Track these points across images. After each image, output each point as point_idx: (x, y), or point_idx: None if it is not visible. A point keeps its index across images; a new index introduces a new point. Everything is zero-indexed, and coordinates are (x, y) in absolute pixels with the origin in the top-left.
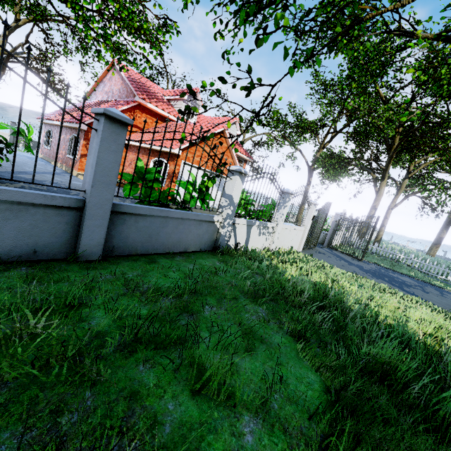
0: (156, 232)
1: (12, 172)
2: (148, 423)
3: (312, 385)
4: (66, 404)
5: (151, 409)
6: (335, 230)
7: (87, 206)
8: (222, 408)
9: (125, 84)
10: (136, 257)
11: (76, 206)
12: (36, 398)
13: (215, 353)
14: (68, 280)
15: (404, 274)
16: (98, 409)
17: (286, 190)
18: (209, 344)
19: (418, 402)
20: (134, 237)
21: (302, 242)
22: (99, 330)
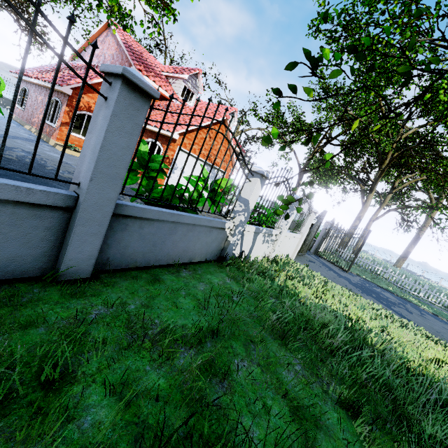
0: (161, 241)
1: None
2: None
3: None
4: None
5: None
6: (324, 237)
7: (79, 207)
8: None
9: (120, 50)
10: (135, 272)
11: (63, 204)
12: None
13: None
14: (43, 323)
15: (384, 289)
16: None
17: (295, 197)
18: (259, 444)
19: None
20: (136, 247)
21: (297, 249)
22: (96, 440)
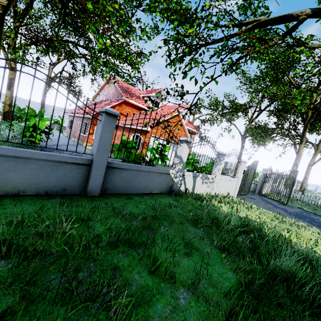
0: (132, 180)
1: (57, 145)
2: (123, 283)
3: (229, 279)
4: (81, 267)
5: (125, 276)
6: (263, 181)
7: (93, 163)
8: (167, 283)
9: (116, 89)
10: (120, 195)
11: (87, 163)
12: (66, 262)
13: (165, 253)
14: (81, 206)
15: None
16: (97, 272)
17: (221, 152)
18: (162, 248)
19: (308, 297)
20: (119, 183)
21: (236, 189)
22: (97, 233)
